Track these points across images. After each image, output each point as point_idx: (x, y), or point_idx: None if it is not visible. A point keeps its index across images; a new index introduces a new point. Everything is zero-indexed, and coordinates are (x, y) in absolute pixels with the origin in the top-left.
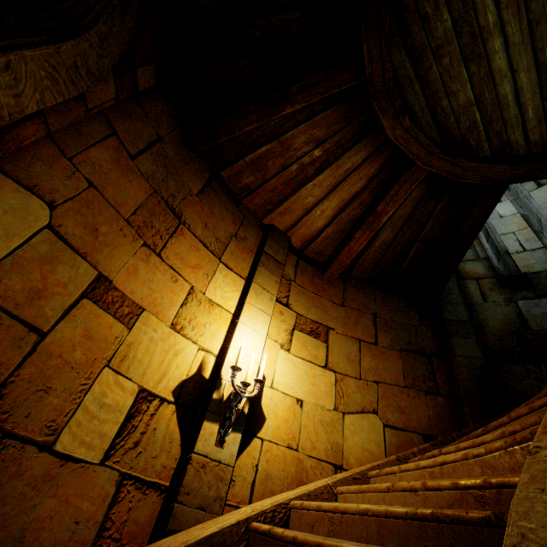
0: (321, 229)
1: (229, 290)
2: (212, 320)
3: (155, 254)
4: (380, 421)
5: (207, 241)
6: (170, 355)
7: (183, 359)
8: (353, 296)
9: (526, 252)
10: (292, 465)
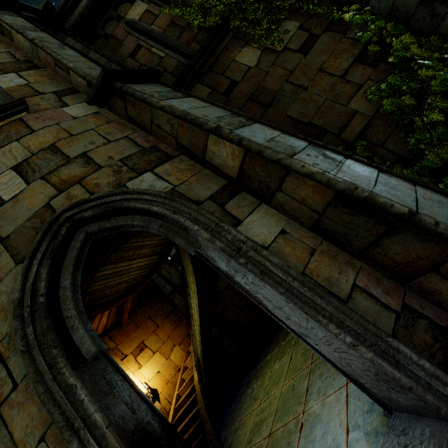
0: (107, 321)
1: None
2: None
3: None
4: (178, 346)
5: None
6: None
7: None
8: (137, 319)
9: None
10: (171, 385)
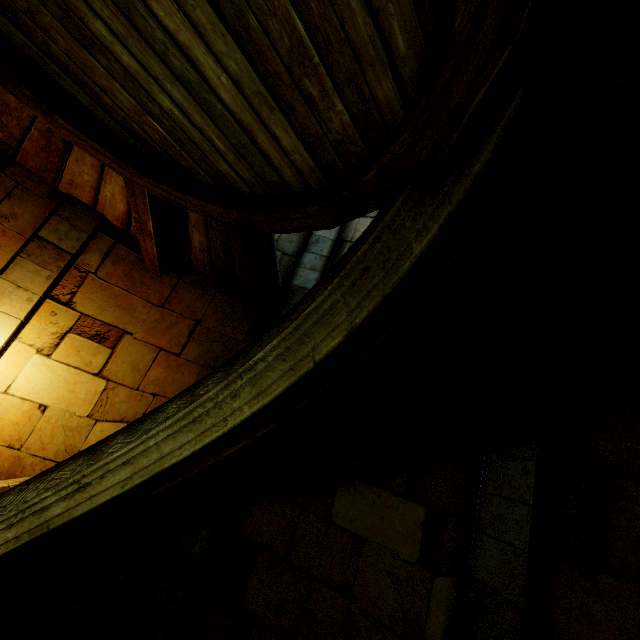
0: (128, 214)
1: None
2: None
3: None
4: None
5: None
6: None
7: None
8: (183, 295)
9: None
10: (8, 461)
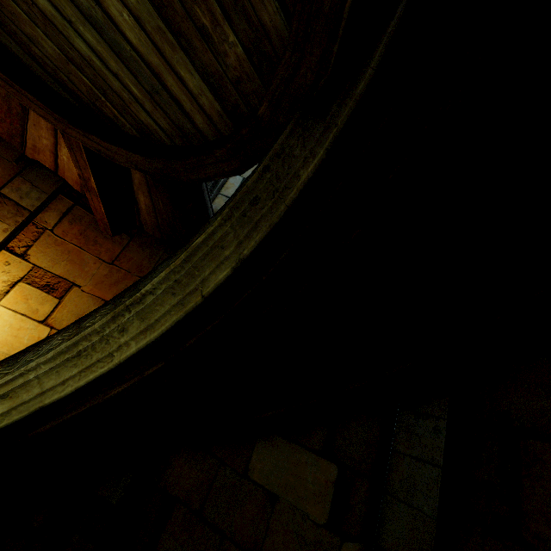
0: None
1: None
2: None
3: None
4: None
5: None
6: None
7: None
8: (132, 255)
9: None
10: None
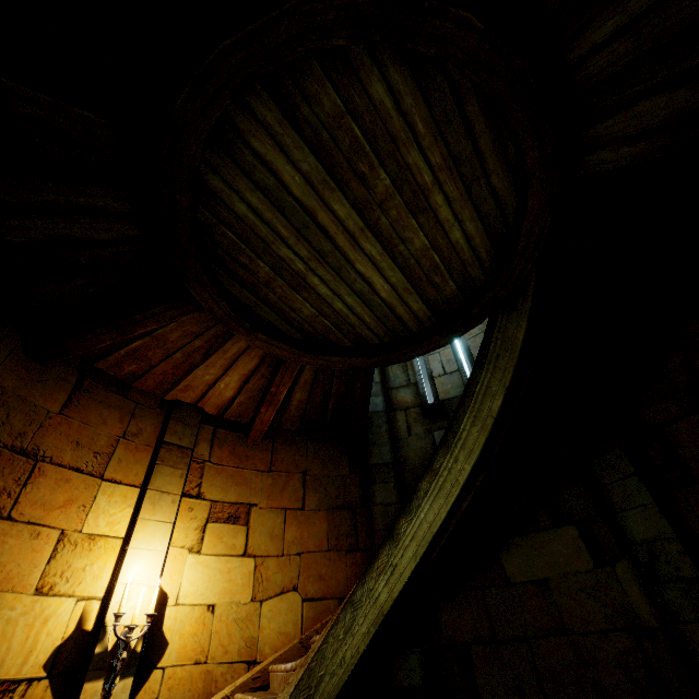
0: (233, 398)
1: (117, 510)
2: (94, 559)
3: (2, 519)
4: (300, 597)
5: (81, 463)
6: (37, 626)
7: (56, 622)
8: (282, 455)
9: (446, 376)
10: (200, 681)
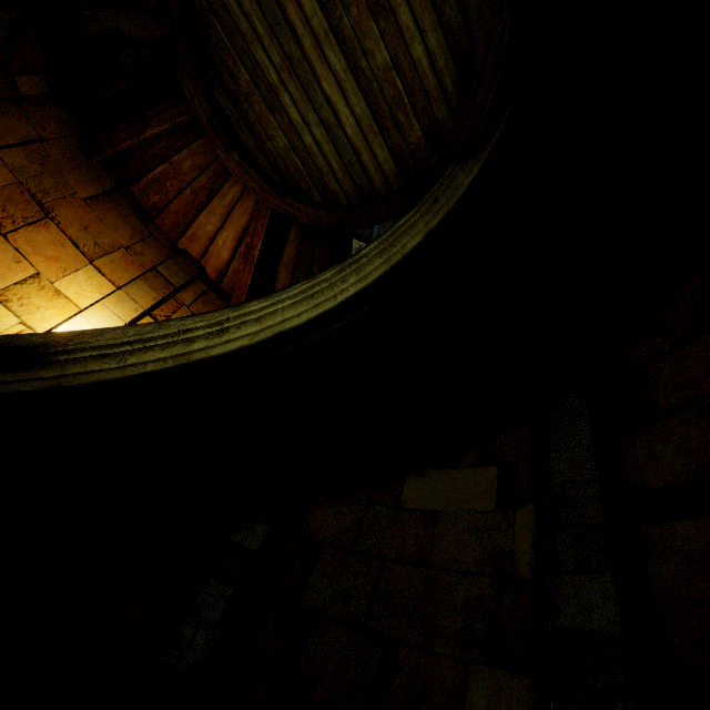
0: (229, 262)
1: (90, 290)
2: (51, 307)
3: None
4: None
5: (81, 242)
6: None
7: None
8: None
9: None
10: None
